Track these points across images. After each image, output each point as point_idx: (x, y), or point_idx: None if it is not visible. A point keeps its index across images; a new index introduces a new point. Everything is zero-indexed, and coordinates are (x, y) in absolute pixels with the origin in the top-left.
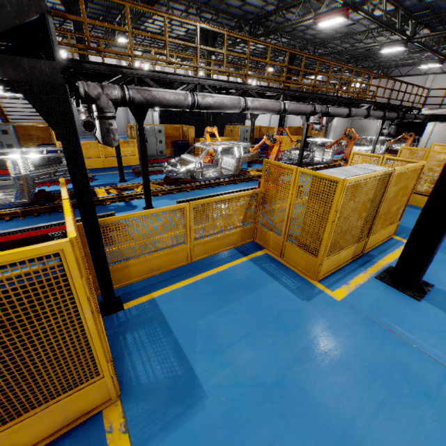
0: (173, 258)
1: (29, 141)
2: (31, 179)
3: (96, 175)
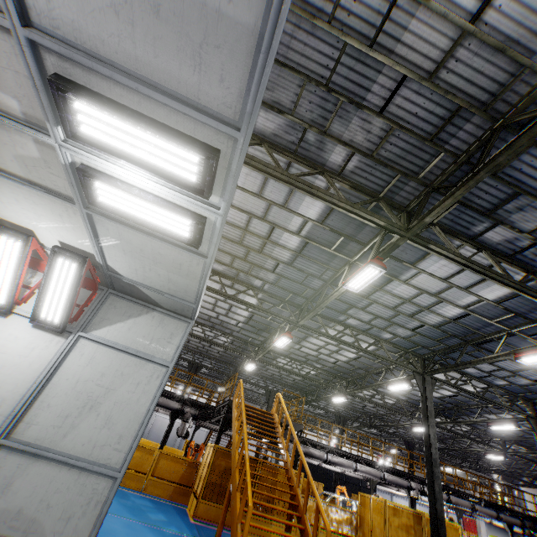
0: None
1: None
2: None
3: None
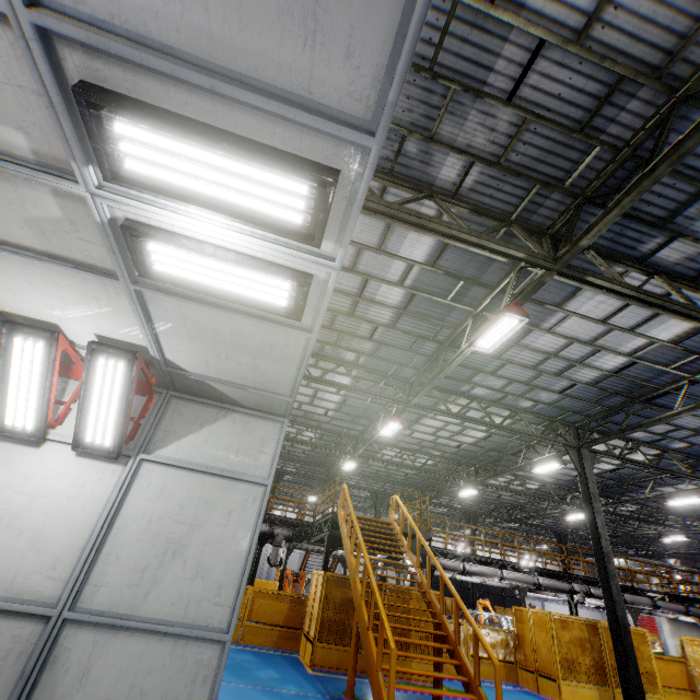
0: None
1: None
2: None
3: None
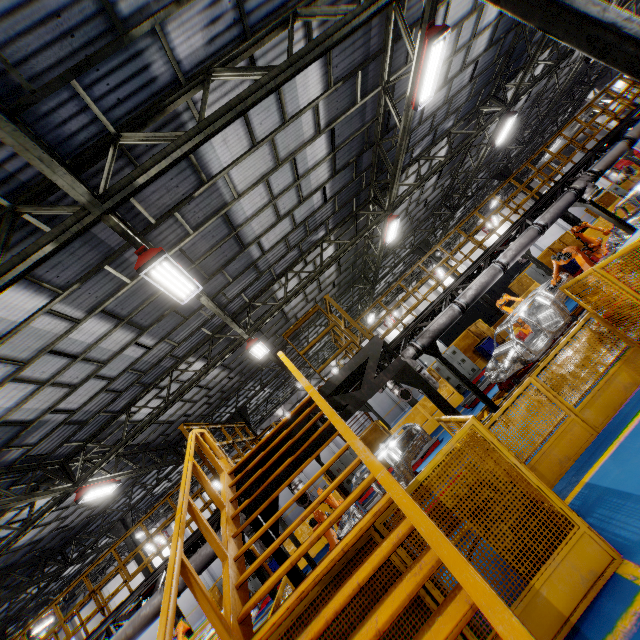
0: (572, 439)
1: (372, 448)
2: (405, 462)
3: (438, 437)
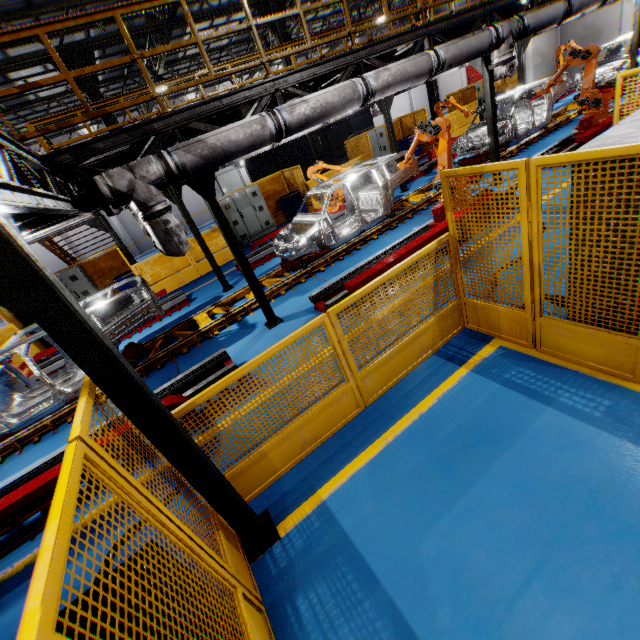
0: (334, 412)
1: (104, 278)
2: None
3: (193, 292)
